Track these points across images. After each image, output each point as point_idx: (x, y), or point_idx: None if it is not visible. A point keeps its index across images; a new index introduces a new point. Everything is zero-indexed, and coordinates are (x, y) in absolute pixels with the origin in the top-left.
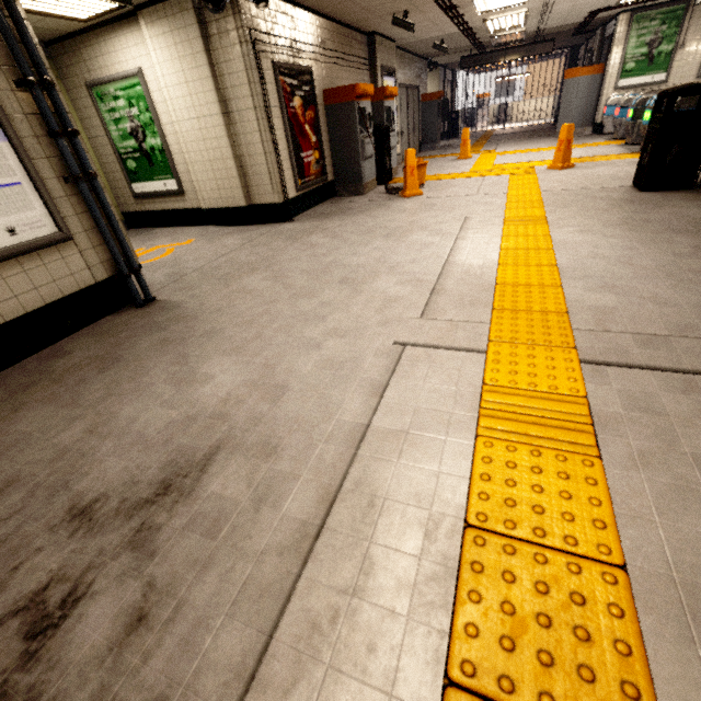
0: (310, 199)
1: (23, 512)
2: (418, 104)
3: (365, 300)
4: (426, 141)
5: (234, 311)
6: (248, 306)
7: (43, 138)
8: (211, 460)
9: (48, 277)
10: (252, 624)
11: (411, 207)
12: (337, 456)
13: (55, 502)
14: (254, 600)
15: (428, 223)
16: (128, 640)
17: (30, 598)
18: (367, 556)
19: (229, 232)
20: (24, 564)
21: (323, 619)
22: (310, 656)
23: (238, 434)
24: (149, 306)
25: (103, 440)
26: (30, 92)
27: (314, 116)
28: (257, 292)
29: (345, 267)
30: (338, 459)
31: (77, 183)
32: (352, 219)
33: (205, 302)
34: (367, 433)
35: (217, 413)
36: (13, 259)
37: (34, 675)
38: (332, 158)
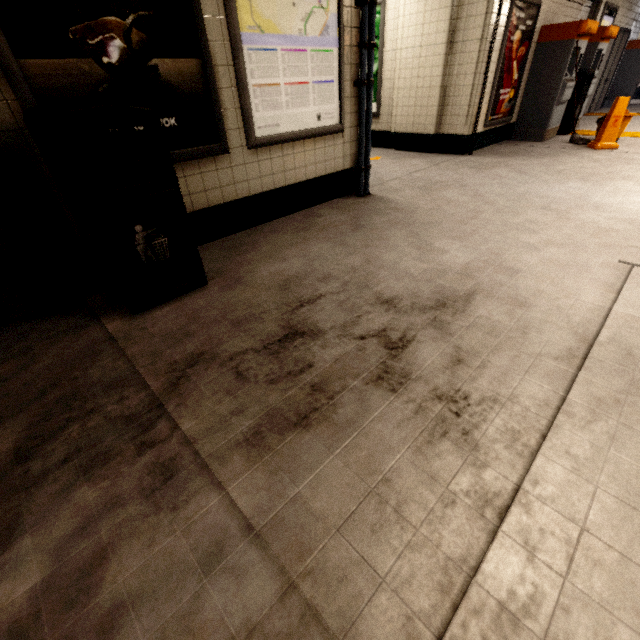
0: (488, 138)
1: (345, 292)
2: (622, 52)
3: (575, 226)
4: (614, 97)
5: (445, 213)
6: (455, 211)
7: (353, 48)
8: (471, 298)
9: (323, 157)
10: (547, 386)
11: (605, 158)
12: (585, 320)
13: (364, 293)
14: (543, 376)
15: (632, 175)
16: (456, 368)
17: (376, 332)
18: (635, 380)
19: (411, 156)
20: (363, 316)
21: (606, 400)
22: (602, 413)
23: (486, 288)
24: (367, 197)
25: (379, 269)
26: (361, 9)
27: (524, 53)
28: (460, 203)
29: (544, 198)
30: (587, 322)
31: (361, 87)
32: (536, 161)
33: (414, 202)
34: (610, 313)
35: (462, 273)
36: (312, 138)
37: (401, 365)
38: (522, 99)
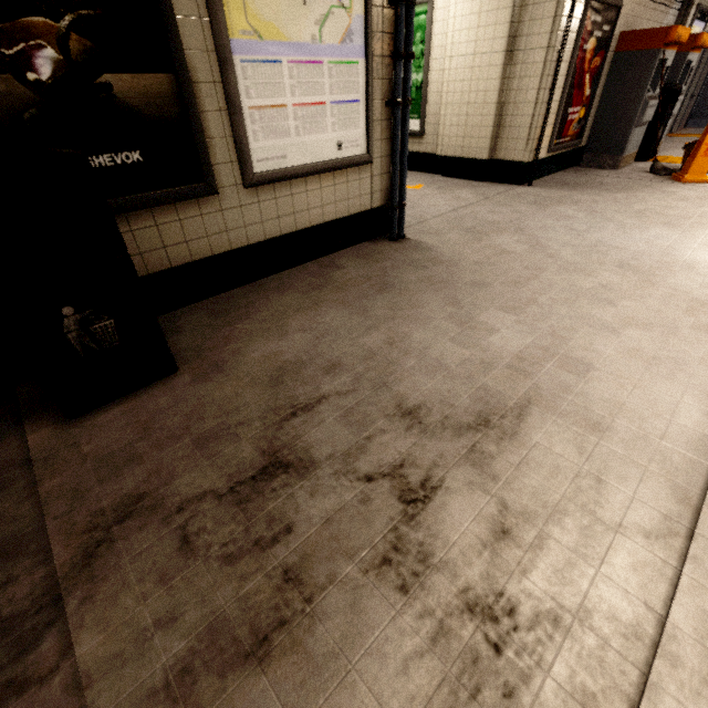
0: (552, 164)
1: (356, 393)
2: None
3: (663, 295)
4: (700, 114)
5: (496, 268)
6: (509, 266)
7: (385, 59)
8: (525, 412)
9: (345, 195)
10: (635, 593)
11: (695, 195)
12: (687, 461)
13: (381, 395)
14: (629, 570)
15: None
16: (499, 545)
17: (390, 468)
18: None
19: (459, 185)
20: (374, 438)
21: None
22: None
23: (546, 395)
24: (401, 242)
25: (404, 356)
26: (395, 9)
27: (599, 64)
28: (516, 255)
29: (621, 251)
30: (689, 465)
31: (395, 108)
32: (610, 196)
33: (459, 252)
34: None
35: (514, 367)
36: (331, 171)
37: (419, 534)
38: (594, 119)
